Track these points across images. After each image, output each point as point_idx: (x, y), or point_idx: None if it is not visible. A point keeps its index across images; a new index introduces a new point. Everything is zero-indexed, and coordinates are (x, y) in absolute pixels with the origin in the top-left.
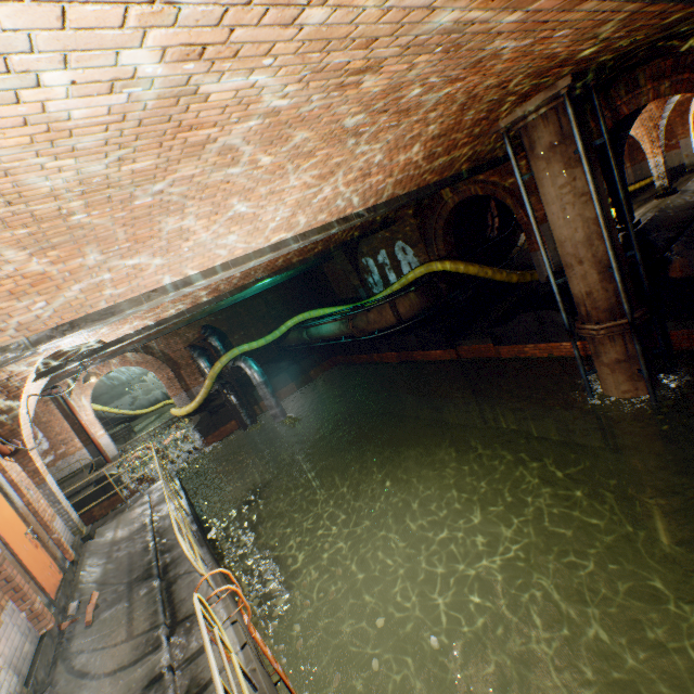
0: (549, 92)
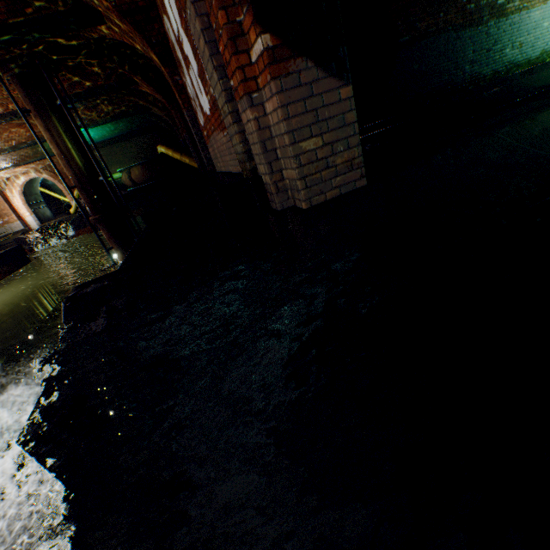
0: None
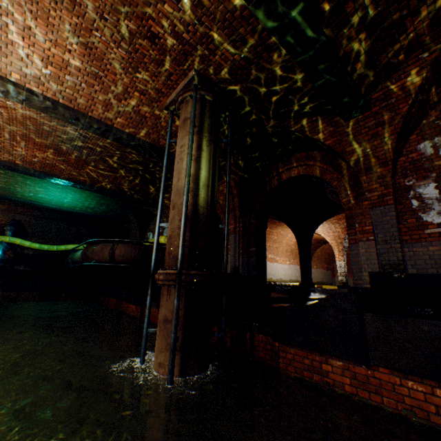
0: (186, 79)
